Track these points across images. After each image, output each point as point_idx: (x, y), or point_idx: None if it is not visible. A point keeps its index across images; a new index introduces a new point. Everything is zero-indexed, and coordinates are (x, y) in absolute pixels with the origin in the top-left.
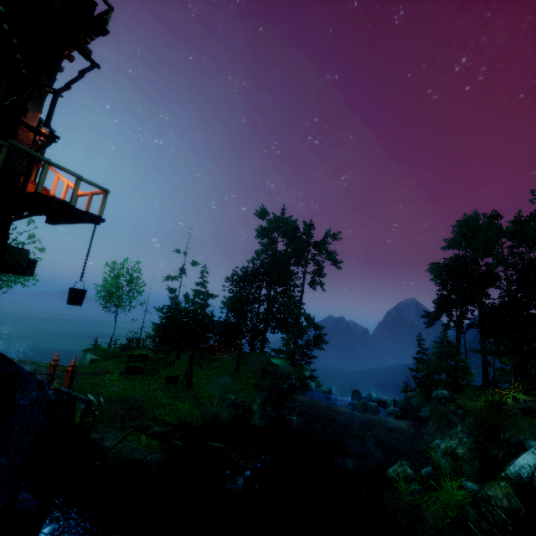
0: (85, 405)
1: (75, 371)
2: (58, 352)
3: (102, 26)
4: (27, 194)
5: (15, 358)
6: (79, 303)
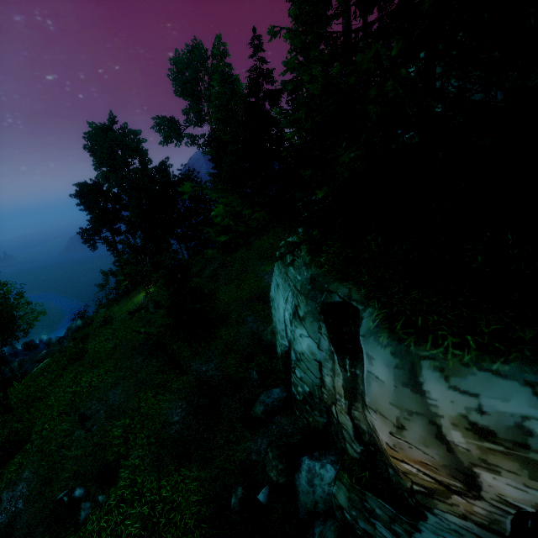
0: None
1: None
2: None
3: None
4: None
5: None
6: None
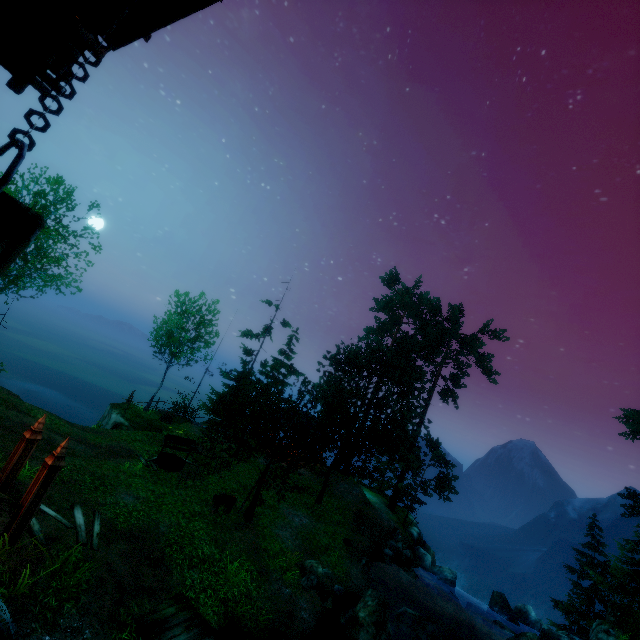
0: None
1: (59, 467)
2: (45, 415)
3: None
4: None
5: (12, 393)
6: None
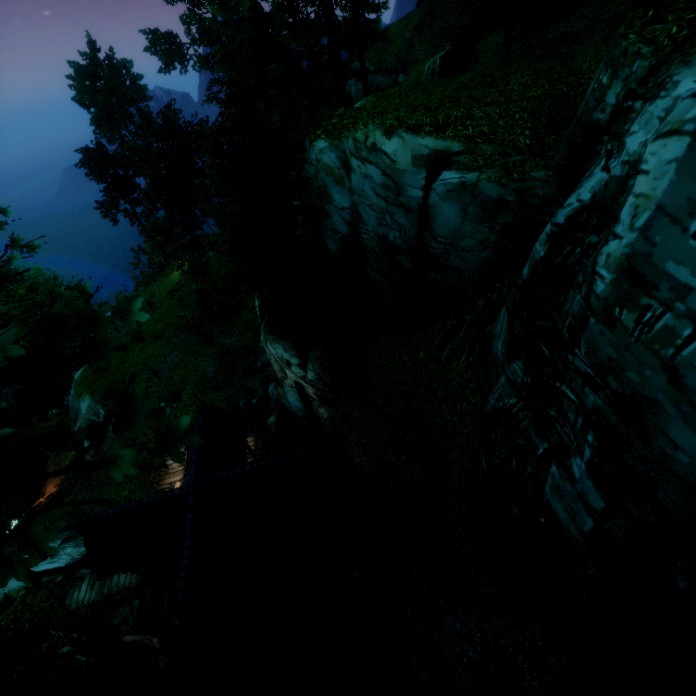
0: None
1: None
2: None
3: None
4: None
5: None
6: None
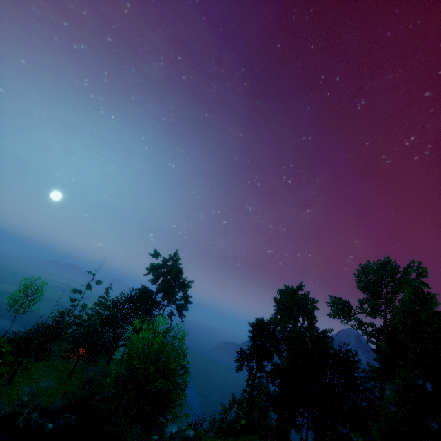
0: None
1: None
2: None
3: None
4: None
5: None
6: None
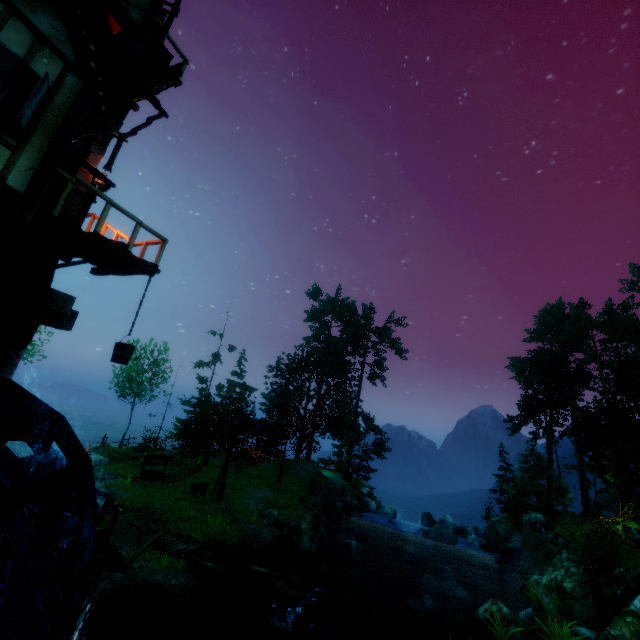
0: (106, 500)
1: None
2: None
3: (177, 76)
4: (86, 233)
5: None
6: (126, 361)
